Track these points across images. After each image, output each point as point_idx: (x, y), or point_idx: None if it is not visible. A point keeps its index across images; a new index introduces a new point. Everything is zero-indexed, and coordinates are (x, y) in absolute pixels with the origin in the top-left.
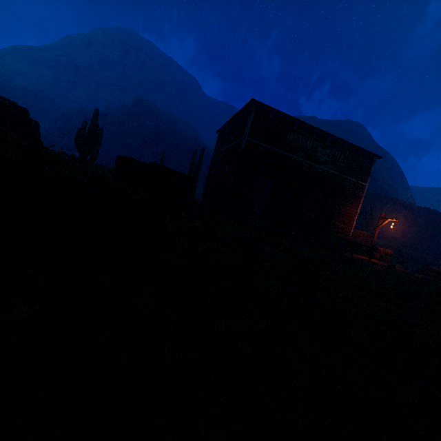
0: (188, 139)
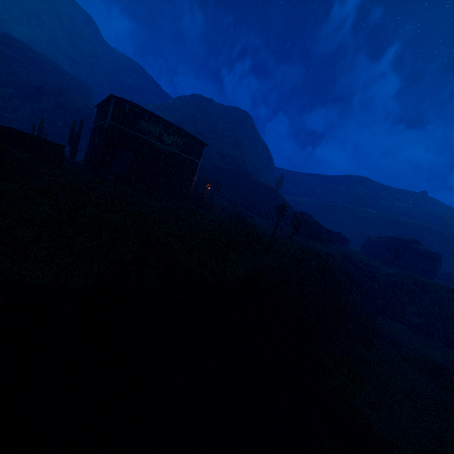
0: (77, 100)
